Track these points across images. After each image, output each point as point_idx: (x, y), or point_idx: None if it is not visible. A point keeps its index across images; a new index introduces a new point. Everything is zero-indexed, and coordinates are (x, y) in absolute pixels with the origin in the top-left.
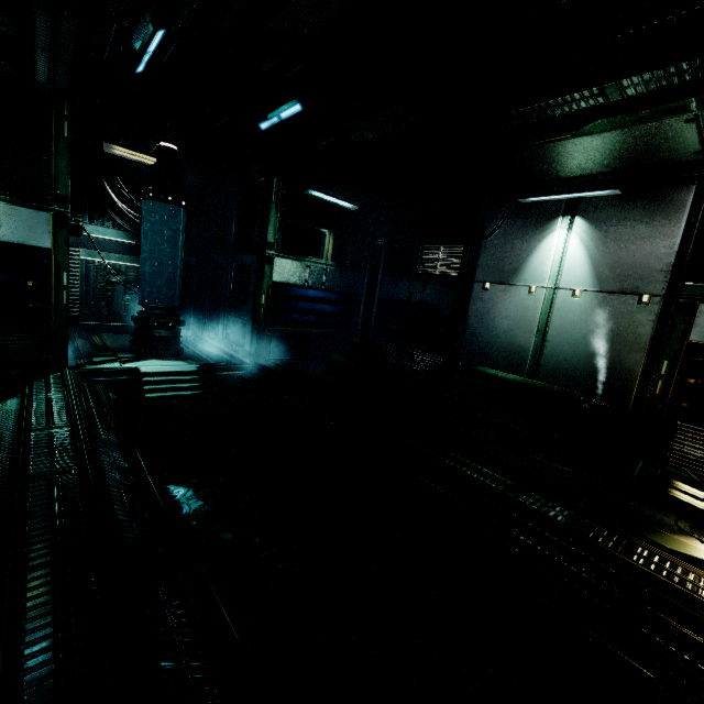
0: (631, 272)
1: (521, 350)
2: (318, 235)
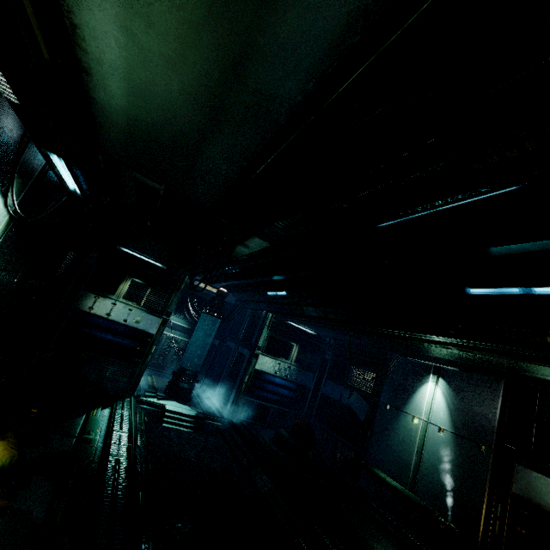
0: (473, 425)
1: (406, 463)
2: (289, 345)
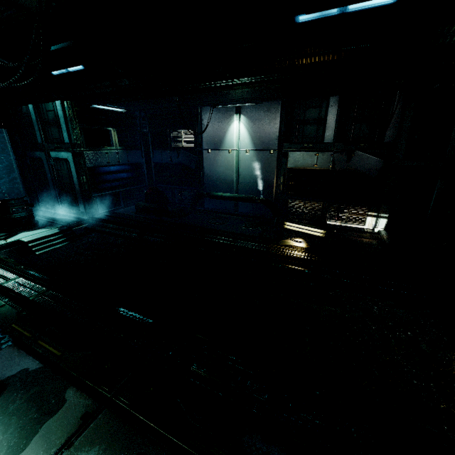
0: (265, 140)
1: (231, 181)
2: (106, 132)
